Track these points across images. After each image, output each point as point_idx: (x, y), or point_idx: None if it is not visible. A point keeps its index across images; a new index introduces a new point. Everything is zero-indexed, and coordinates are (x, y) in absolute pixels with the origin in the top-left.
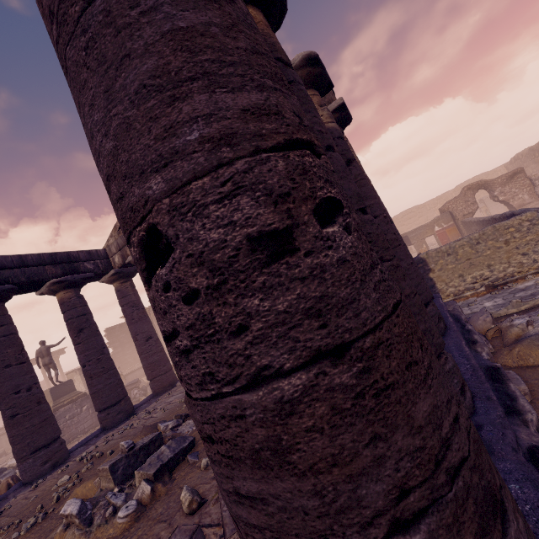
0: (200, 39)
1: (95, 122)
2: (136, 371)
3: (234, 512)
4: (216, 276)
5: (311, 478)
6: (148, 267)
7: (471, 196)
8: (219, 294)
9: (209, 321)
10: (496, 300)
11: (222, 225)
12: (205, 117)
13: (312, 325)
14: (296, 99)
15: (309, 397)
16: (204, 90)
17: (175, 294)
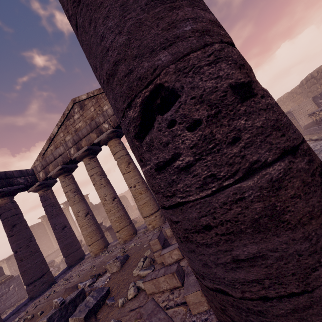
0: None
1: (109, 27)
2: (50, 255)
3: (230, 278)
4: (213, 109)
5: (300, 229)
6: (141, 123)
7: None
8: (216, 120)
9: (210, 139)
10: None
11: (213, 78)
12: (192, 19)
13: (277, 134)
14: None
15: (288, 175)
16: (188, 6)
17: (180, 126)
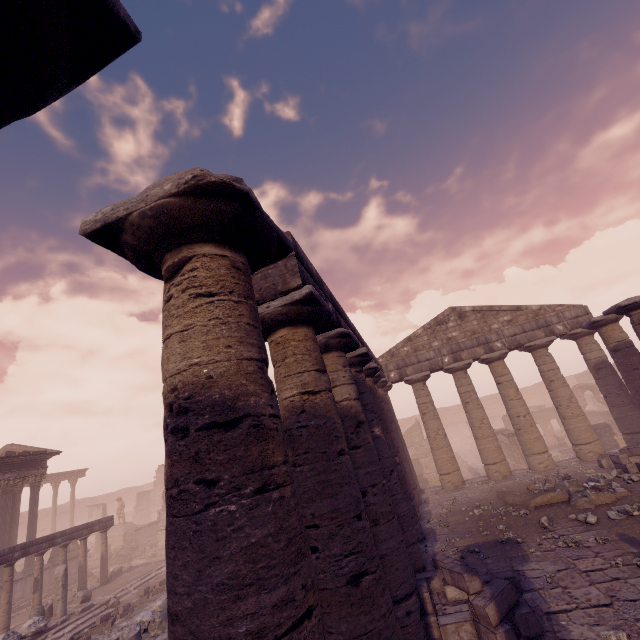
0: None
1: None
2: None
3: None
4: None
5: None
6: None
7: (581, 393)
8: None
9: None
10: None
11: None
12: None
13: None
14: None
15: None
16: None
17: None
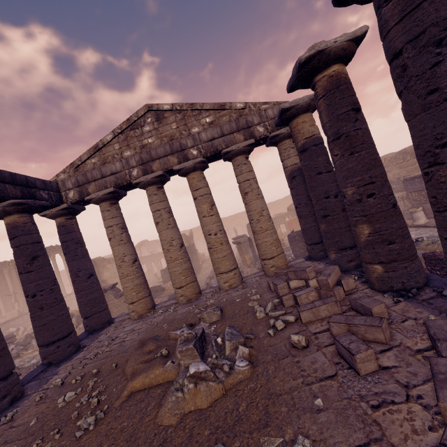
0: None
1: None
2: None
3: None
4: None
5: None
6: None
7: None
8: None
9: None
10: None
11: None
12: None
13: None
14: None
15: None
16: None
17: None
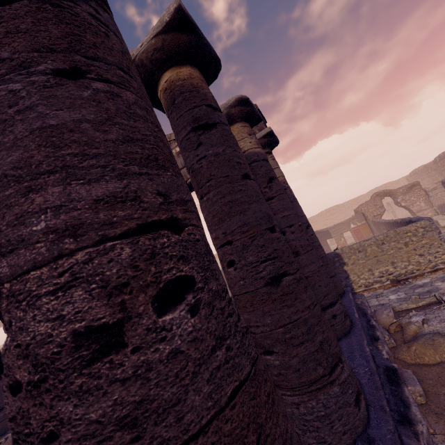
0: (69, 134)
1: None
2: None
3: None
4: (38, 372)
5: None
6: None
7: (379, 201)
8: (37, 392)
9: (26, 419)
10: (399, 293)
11: (51, 318)
12: (54, 208)
13: (124, 438)
14: (169, 175)
15: None
16: (59, 182)
17: (5, 379)
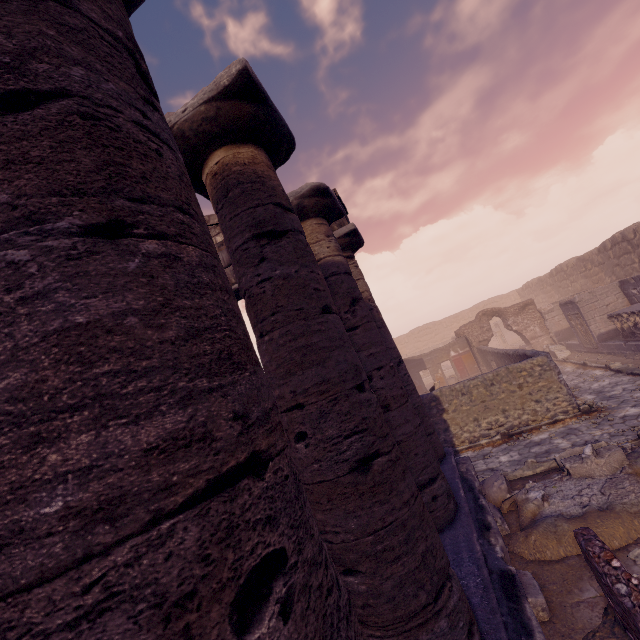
0: (105, 338)
1: None
2: None
3: None
4: None
5: None
6: None
7: (486, 322)
8: None
9: None
10: (512, 454)
11: None
12: (80, 472)
13: None
14: (248, 377)
15: None
16: (89, 425)
17: None
